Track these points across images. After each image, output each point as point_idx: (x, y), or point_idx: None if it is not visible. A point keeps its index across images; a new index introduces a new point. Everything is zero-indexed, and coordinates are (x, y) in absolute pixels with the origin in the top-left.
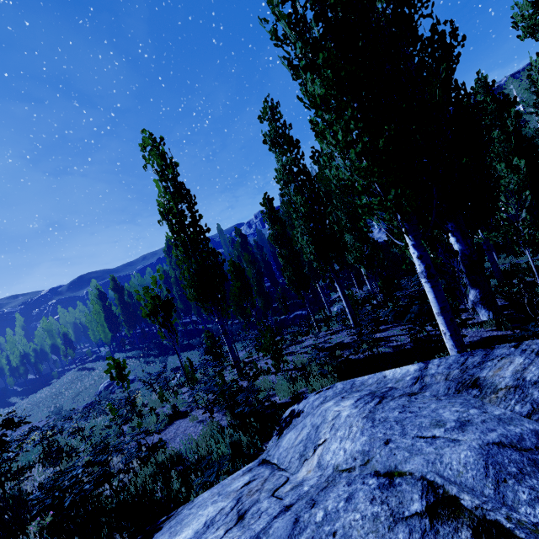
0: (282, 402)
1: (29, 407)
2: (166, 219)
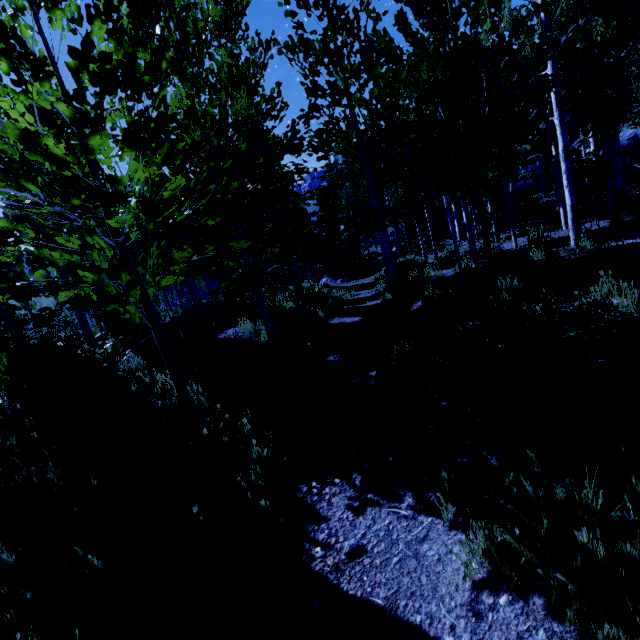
0: None
1: None
2: None
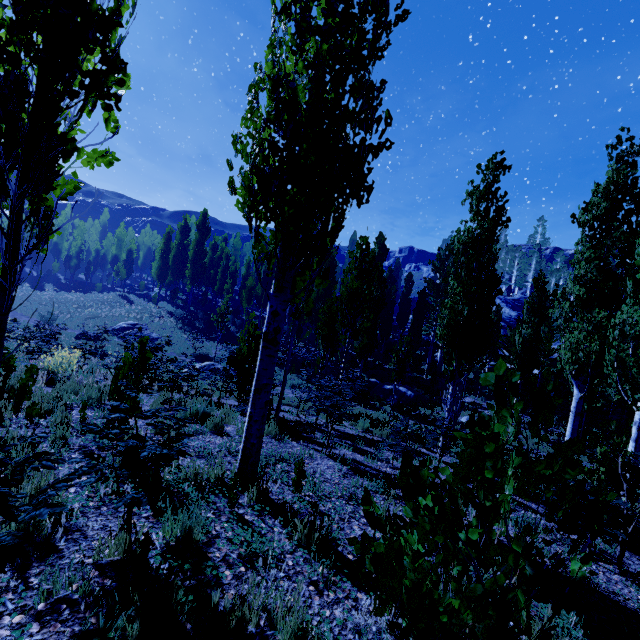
0: None
1: (47, 300)
2: None
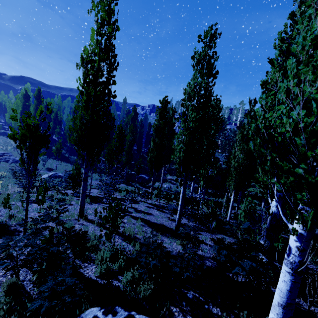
0: (94, 280)
1: None
2: (84, 66)
